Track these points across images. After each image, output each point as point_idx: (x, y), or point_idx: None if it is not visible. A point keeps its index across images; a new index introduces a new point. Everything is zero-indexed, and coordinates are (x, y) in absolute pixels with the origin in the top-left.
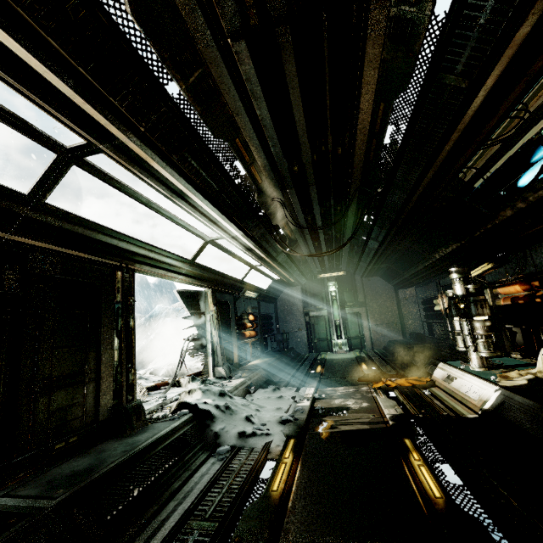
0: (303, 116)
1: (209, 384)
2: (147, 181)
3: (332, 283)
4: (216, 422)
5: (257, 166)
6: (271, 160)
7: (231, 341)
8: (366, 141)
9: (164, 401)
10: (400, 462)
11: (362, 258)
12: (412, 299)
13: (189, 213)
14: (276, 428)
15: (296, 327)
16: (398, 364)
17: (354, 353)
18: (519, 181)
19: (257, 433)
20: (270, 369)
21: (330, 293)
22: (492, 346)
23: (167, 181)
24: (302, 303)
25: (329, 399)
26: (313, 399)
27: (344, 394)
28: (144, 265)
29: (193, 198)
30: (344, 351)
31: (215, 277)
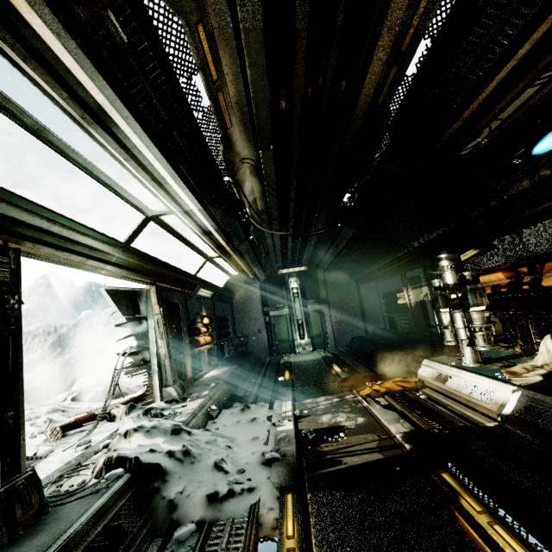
0: (303, 10)
1: (156, 414)
2: (24, 69)
3: (293, 279)
4: (171, 482)
5: (227, 96)
6: (245, 95)
7: (183, 351)
8: (381, 70)
9: (85, 451)
10: (458, 519)
11: (330, 249)
12: (373, 294)
13: (118, 161)
14: (259, 474)
15: (255, 328)
16: (371, 362)
17: (318, 353)
18: (535, 147)
19: (235, 490)
20: (232, 381)
21: (291, 290)
22: (493, 339)
23: (69, 78)
24: (261, 302)
25: (314, 415)
26: (294, 417)
27: (329, 408)
28: (42, 246)
29: (124, 129)
30: (307, 352)
31: (161, 270)
